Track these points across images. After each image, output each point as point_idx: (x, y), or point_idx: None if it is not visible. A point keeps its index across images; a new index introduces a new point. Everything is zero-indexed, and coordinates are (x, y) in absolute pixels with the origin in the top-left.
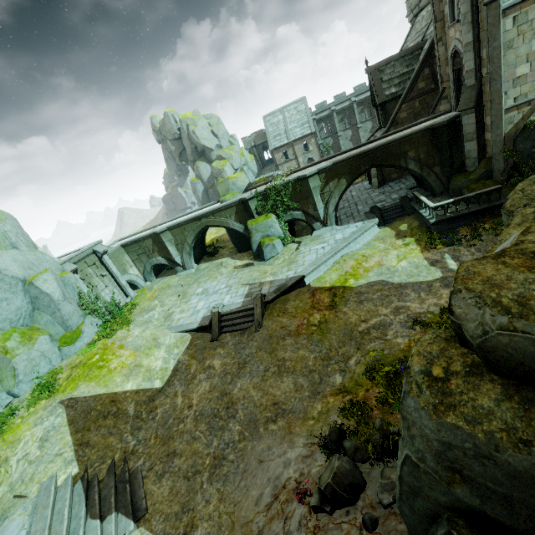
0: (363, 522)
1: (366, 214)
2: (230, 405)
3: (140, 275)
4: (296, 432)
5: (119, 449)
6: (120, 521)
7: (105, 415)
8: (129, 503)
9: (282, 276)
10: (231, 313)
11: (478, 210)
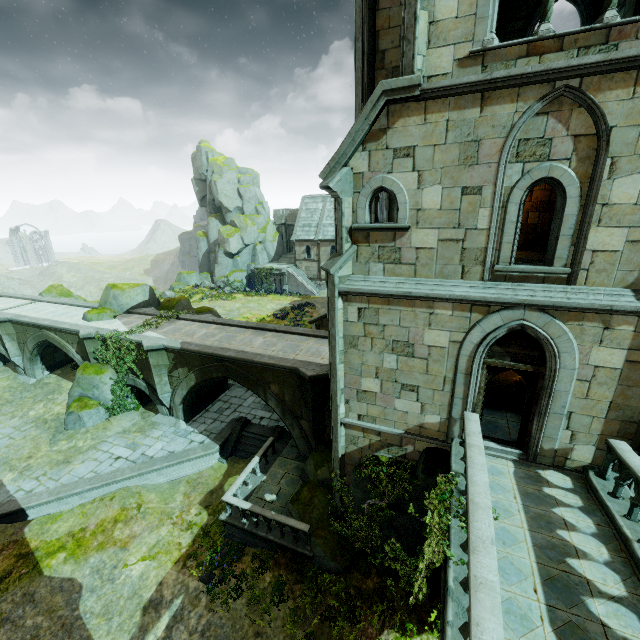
0: None
1: (228, 424)
2: None
3: None
4: None
5: None
6: None
7: None
8: None
9: (17, 485)
10: None
11: (276, 542)
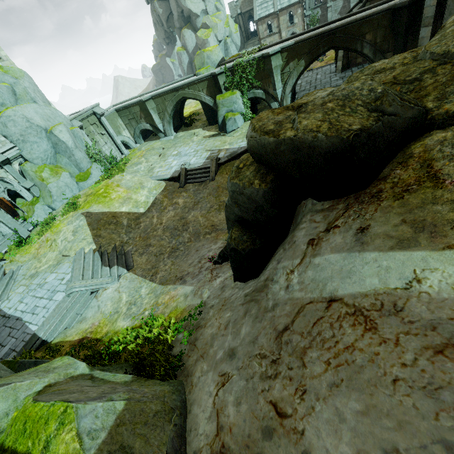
0: None
1: None
2: (185, 224)
3: (132, 138)
4: (220, 238)
5: (118, 240)
6: (120, 269)
7: (109, 223)
8: (124, 263)
9: (236, 145)
10: (194, 170)
11: None
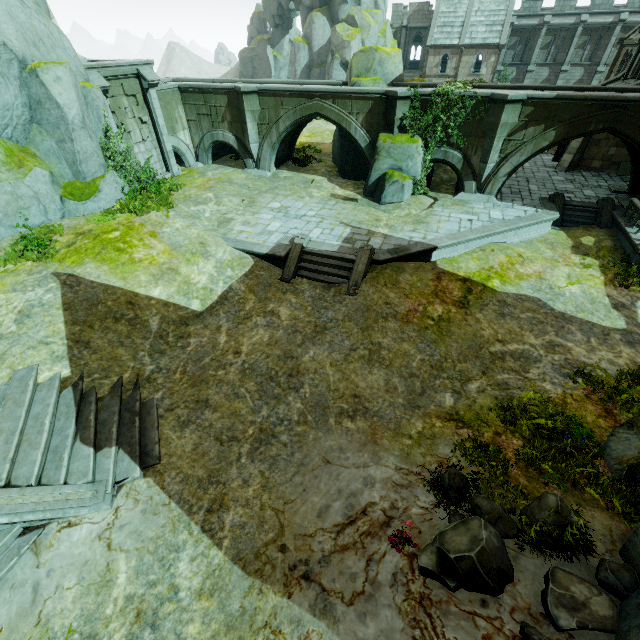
0: (527, 639)
1: (543, 200)
2: (294, 374)
3: (192, 148)
4: (383, 445)
5: (130, 368)
6: (122, 460)
7: (117, 317)
8: (136, 442)
9: (404, 235)
10: (319, 255)
11: None
